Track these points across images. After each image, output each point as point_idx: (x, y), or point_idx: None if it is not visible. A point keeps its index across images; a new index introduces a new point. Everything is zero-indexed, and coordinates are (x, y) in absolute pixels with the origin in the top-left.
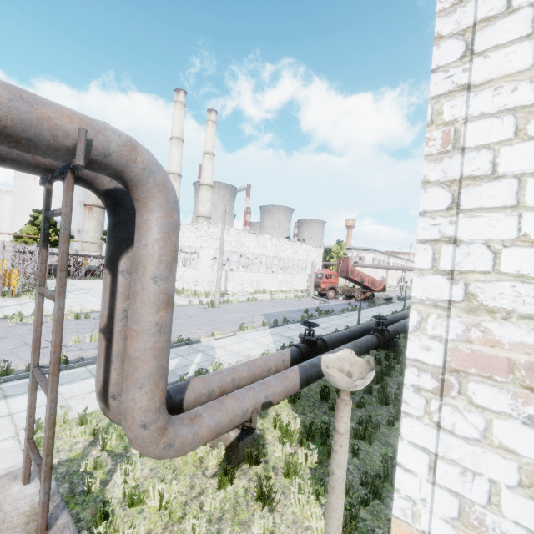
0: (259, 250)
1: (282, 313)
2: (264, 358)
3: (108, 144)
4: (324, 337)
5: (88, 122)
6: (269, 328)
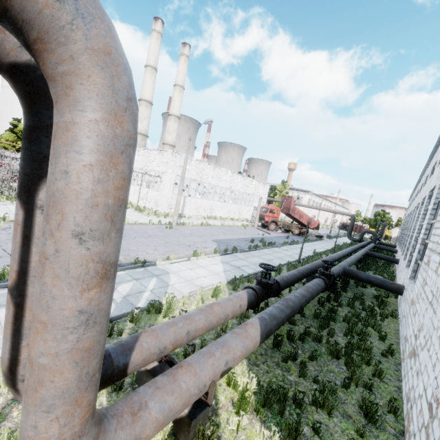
0: (215, 181)
1: (231, 240)
2: (222, 303)
3: None
4: (277, 278)
5: None
6: (220, 255)
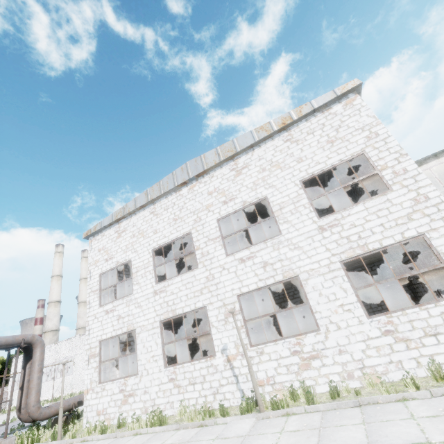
0: None
1: None
2: None
3: (28, 338)
4: None
5: (24, 336)
6: None
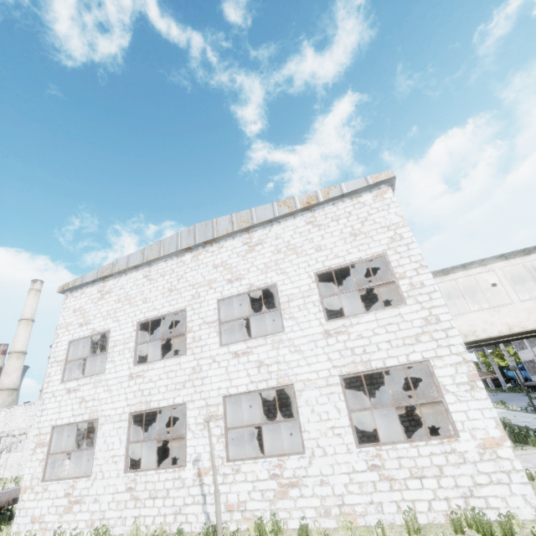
0: None
1: None
2: None
3: None
4: None
5: None
6: None
